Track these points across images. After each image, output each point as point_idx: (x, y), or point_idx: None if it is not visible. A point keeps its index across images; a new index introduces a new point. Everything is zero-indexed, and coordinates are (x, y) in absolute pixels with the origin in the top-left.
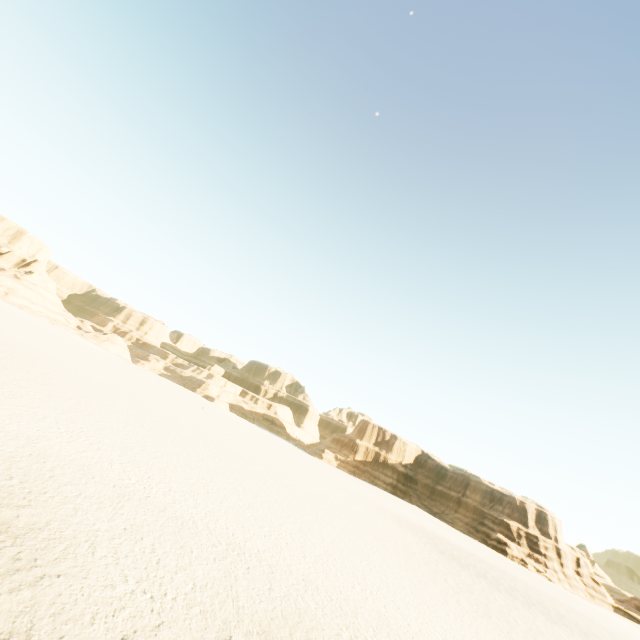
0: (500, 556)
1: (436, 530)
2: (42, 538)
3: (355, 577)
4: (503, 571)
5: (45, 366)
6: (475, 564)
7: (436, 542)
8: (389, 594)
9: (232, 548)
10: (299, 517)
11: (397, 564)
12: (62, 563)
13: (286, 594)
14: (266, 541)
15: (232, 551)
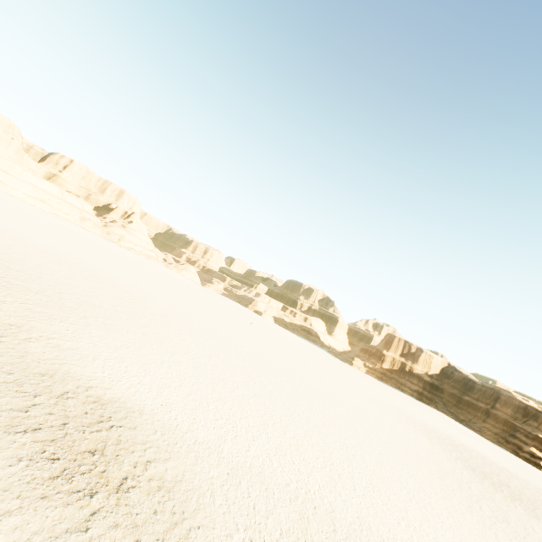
0: (533, 469)
1: (464, 440)
2: (183, 490)
3: (398, 511)
4: (538, 489)
5: (152, 307)
6: (508, 482)
7: (466, 456)
8: (430, 530)
9: (300, 486)
10: (344, 441)
11: (433, 490)
12: (198, 514)
13: (347, 536)
14: (323, 474)
15: (301, 489)
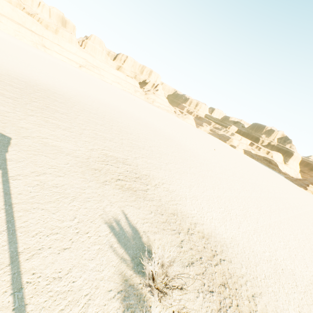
0: None
1: None
2: None
3: None
4: None
5: (186, 150)
6: None
7: None
8: None
9: None
10: None
11: None
12: None
13: None
14: None
15: None
